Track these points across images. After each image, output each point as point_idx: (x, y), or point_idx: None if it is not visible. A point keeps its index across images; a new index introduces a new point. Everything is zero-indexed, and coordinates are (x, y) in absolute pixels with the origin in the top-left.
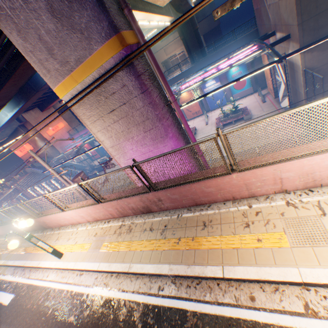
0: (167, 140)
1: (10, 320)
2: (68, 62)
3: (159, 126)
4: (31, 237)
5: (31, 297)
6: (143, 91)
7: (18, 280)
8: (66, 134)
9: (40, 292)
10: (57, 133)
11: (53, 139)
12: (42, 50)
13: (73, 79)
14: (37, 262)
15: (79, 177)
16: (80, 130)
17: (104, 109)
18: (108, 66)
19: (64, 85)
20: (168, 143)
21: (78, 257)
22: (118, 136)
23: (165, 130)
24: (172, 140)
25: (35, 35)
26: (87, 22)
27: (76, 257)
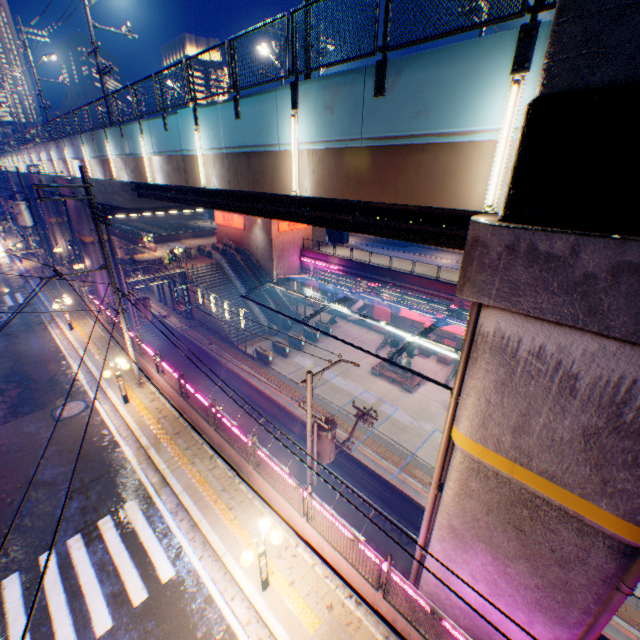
0: (563, 627)
1: (167, 627)
2: (530, 457)
3: (572, 611)
4: (263, 552)
5: (203, 616)
6: (606, 580)
7: (183, 542)
8: (299, 240)
9: (218, 624)
10: (290, 232)
11: (278, 238)
12: (507, 416)
13: (509, 464)
14: (222, 544)
15: (329, 433)
16: (322, 251)
17: (507, 514)
18: (590, 522)
19: (485, 451)
20: (558, 630)
21: (294, 628)
22: (482, 537)
23: (576, 622)
24: (569, 634)
25: (522, 406)
26: (630, 490)
27: (290, 623)
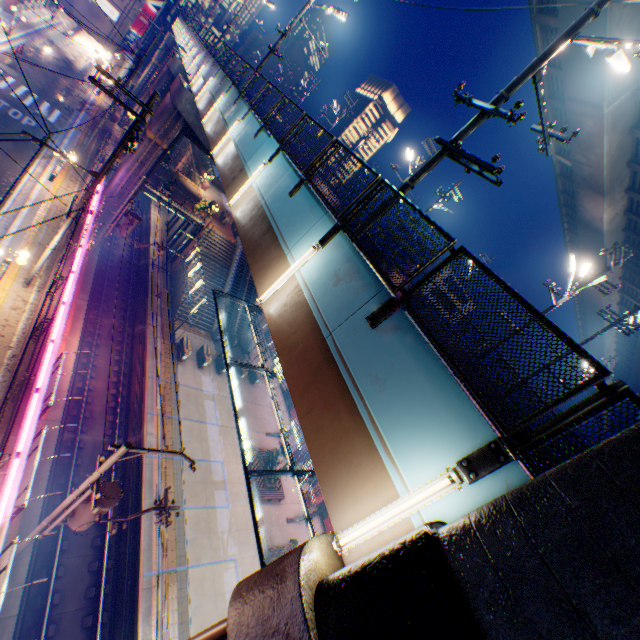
0: None
1: None
2: None
3: None
4: None
5: None
6: None
7: None
8: None
9: None
10: None
11: None
12: None
13: None
14: None
15: (99, 507)
16: None
17: None
18: None
19: None
20: None
21: None
22: None
23: None
24: None
25: None
26: None
27: None
